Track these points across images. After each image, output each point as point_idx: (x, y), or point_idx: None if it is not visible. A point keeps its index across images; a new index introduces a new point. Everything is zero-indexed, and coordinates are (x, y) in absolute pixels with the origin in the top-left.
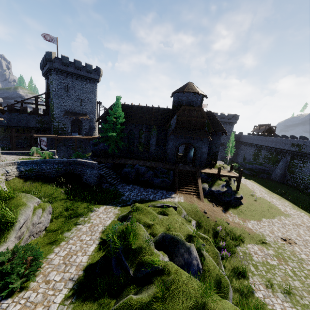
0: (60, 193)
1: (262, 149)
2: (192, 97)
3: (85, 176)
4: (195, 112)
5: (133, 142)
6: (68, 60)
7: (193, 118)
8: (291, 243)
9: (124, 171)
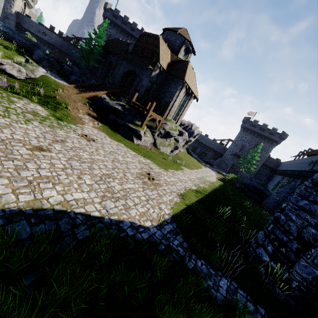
0: (1, 44)
1: (286, 176)
2: (170, 36)
3: (34, 54)
4: (152, 39)
5: (109, 72)
6: (118, 13)
7: (147, 46)
8: (82, 136)
9: (64, 67)
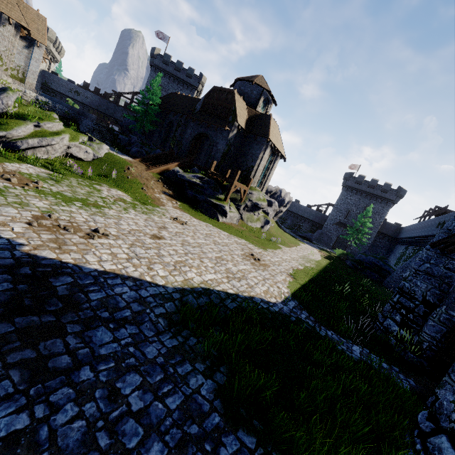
0: None
1: (410, 246)
2: (245, 87)
3: (81, 125)
4: (225, 95)
5: (169, 135)
6: (170, 59)
7: (220, 103)
8: (174, 219)
9: (119, 137)
